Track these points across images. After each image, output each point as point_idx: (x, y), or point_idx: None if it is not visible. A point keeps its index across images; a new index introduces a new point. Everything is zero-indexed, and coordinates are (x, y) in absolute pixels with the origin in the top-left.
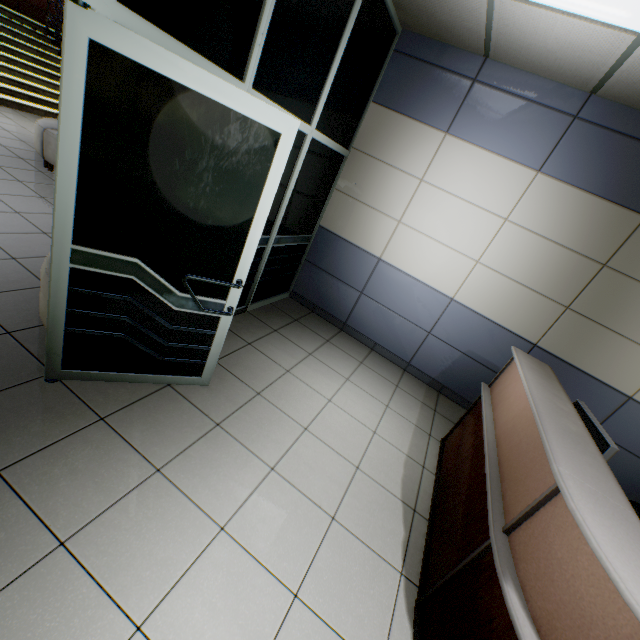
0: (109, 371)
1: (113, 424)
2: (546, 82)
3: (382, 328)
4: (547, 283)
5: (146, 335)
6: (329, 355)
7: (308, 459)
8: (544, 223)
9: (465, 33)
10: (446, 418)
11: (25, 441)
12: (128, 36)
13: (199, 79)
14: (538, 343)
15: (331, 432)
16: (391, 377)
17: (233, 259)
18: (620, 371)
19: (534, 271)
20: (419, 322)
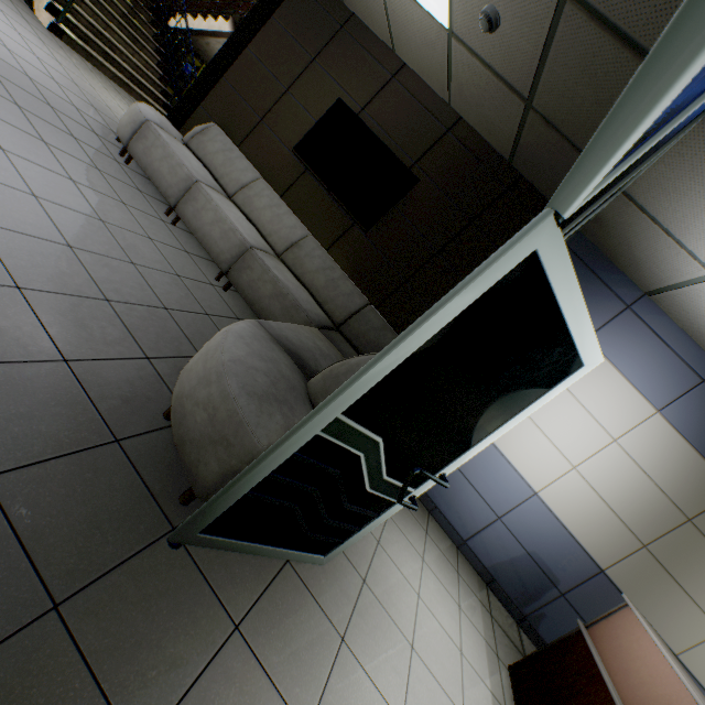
0: (243, 539)
1: (249, 638)
2: (689, 340)
3: (449, 493)
4: (633, 515)
5: (315, 508)
6: (402, 517)
7: (426, 704)
8: (648, 459)
9: (646, 273)
10: (501, 627)
11: (162, 678)
12: (563, 258)
13: (575, 307)
14: (606, 570)
15: (432, 652)
16: (451, 558)
17: (454, 453)
18: (674, 625)
19: (625, 499)
20: (493, 503)
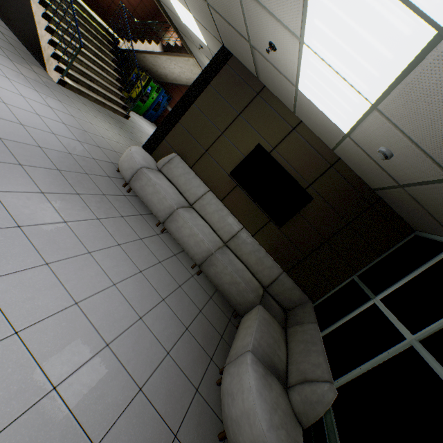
0: None
1: None
2: None
3: None
4: None
5: None
6: None
7: None
8: None
9: None
10: None
11: None
12: None
13: None
14: None
15: None
16: None
17: None
18: None
19: None
20: None
